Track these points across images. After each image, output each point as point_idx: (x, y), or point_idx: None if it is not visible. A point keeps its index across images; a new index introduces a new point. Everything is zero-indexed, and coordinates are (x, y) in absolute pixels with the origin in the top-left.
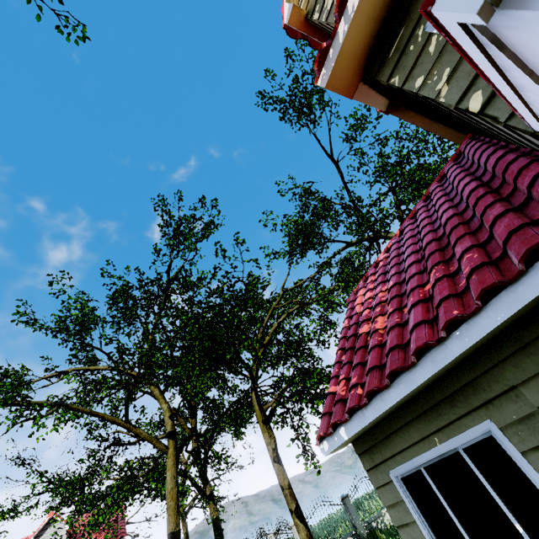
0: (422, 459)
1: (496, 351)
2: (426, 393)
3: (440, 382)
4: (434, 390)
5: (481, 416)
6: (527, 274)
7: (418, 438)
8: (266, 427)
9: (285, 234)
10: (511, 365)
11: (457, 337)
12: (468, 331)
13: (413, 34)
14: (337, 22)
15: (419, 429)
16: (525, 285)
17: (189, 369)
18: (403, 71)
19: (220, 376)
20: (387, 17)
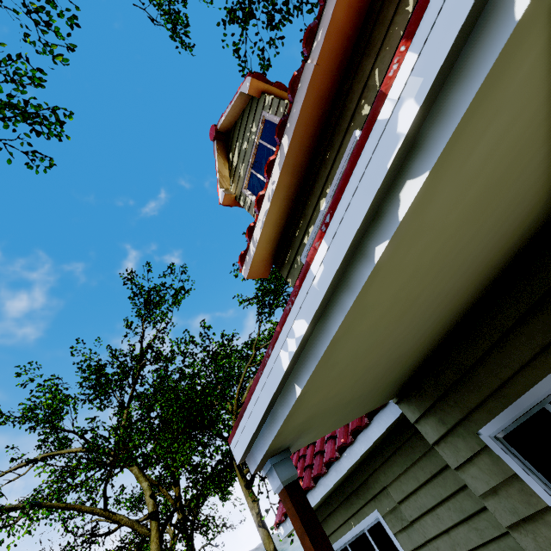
0: (346, 538)
1: (374, 461)
2: (343, 486)
3: (349, 479)
4: (347, 484)
5: (372, 506)
6: (371, 424)
7: (342, 521)
8: (248, 492)
9: (257, 281)
10: (382, 471)
11: (346, 457)
12: (350, 454)
13: (295, 257)
14: (248, 242)
15: (342, 514)
16: (371, 431)
17: (167, 446)
18: (293, 278)
19: (200, 442)
20: (281, 238)
